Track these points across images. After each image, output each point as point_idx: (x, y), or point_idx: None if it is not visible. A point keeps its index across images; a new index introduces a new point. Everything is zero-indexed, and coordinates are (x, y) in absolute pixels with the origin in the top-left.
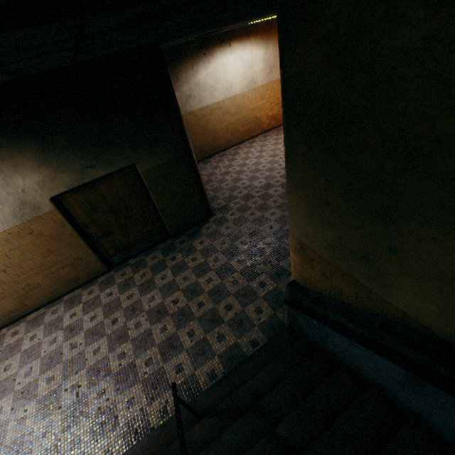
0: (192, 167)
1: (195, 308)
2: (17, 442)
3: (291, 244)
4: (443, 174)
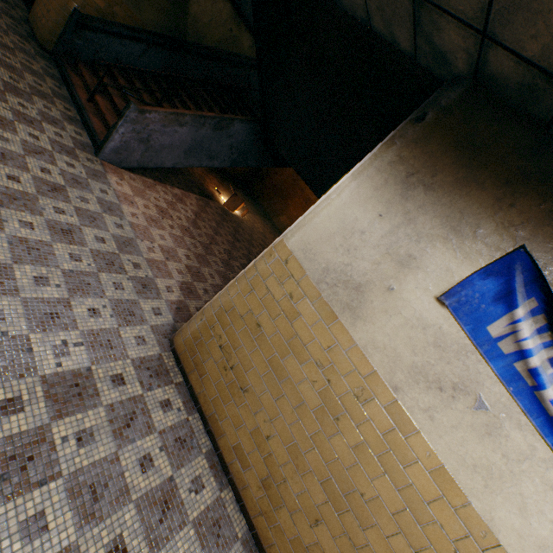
0: None
1: None
2: (29, 150)
3: None
4: None
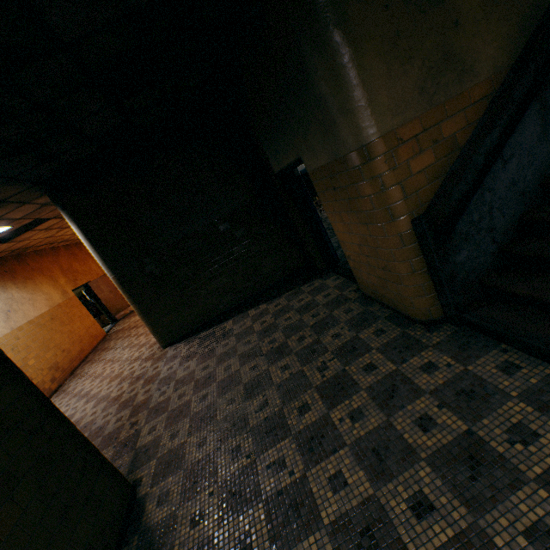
0: (24, 382)
1: (438, 528)
2: None
3: (384, 160)
4: None
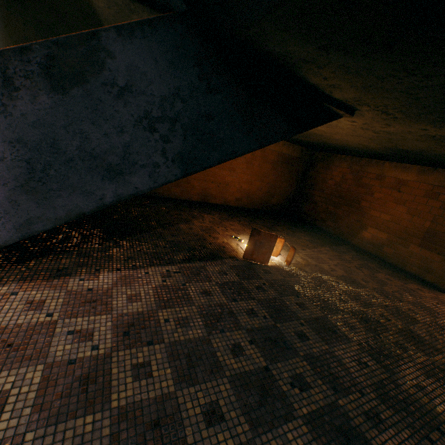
0: None
1: None
2: None
3: None
4: (70, 25)
